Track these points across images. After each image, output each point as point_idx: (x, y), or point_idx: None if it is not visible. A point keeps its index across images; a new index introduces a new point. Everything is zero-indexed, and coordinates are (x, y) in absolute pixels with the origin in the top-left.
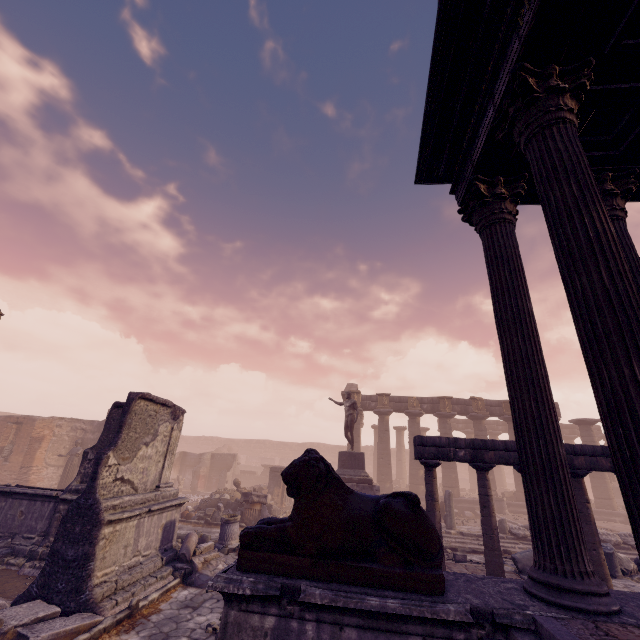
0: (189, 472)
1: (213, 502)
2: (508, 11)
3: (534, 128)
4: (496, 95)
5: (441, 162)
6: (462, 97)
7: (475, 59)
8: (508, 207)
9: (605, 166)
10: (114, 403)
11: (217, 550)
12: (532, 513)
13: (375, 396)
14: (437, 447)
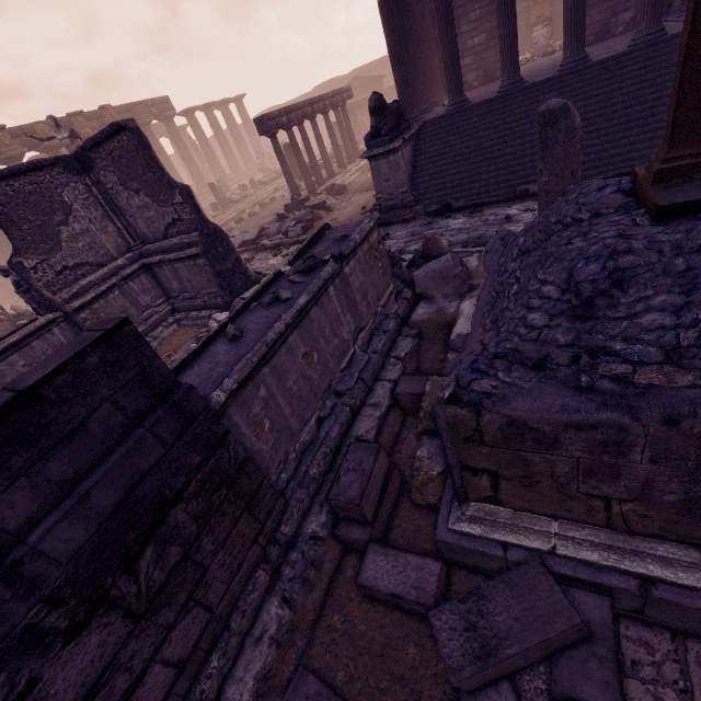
0: None
1: None
2: None
3: None
4: None
5: None
6: None
7: None
8: None
9: None
10: None
11: None
12: (405, 99)
13: None
14: (275, 120)
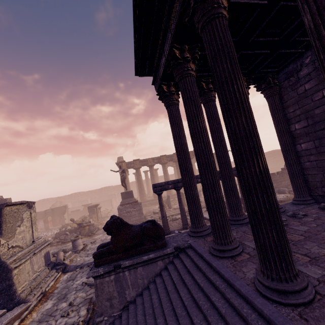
0: (41, 221)
1: (62, 233)
2: (165, 12)
3: (180, 76)
4: (165, 52)
5: (146, 67)
6: (151, 42)
7: (154, 27)
8: (175, 97)
9: (209, 77)
10: None
11: (73, 253)
12: (189, 213)
13: (132, 161)
14: (161, 186)
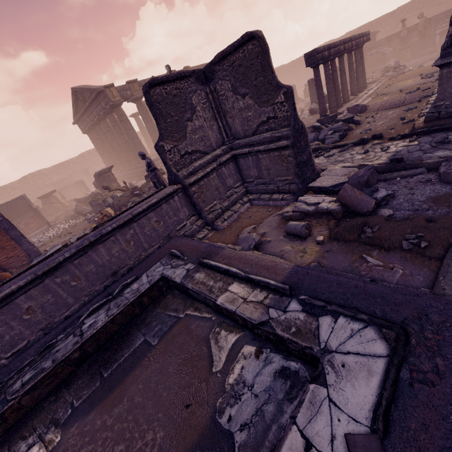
0: None
1: (123, 198)
2: None
3: None
4: None
5: None
6: None
7: None
8: None
9: None
10: (150, 82)
11: None
12: None
13: (127, 85)
14: (321, 53)
